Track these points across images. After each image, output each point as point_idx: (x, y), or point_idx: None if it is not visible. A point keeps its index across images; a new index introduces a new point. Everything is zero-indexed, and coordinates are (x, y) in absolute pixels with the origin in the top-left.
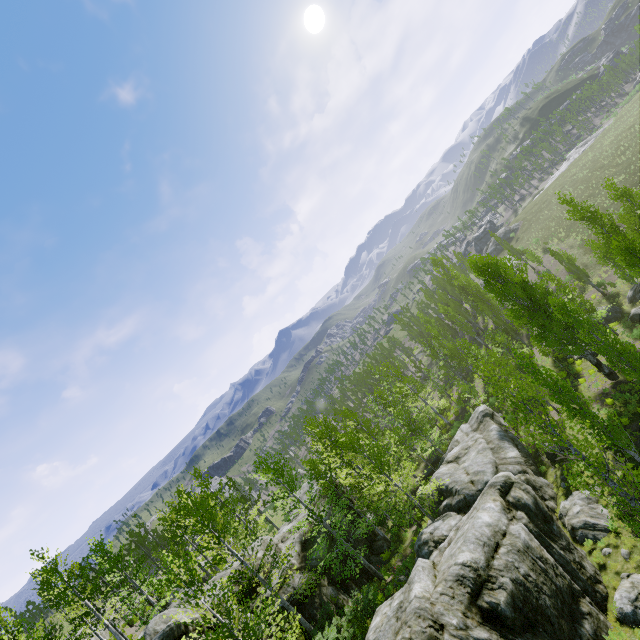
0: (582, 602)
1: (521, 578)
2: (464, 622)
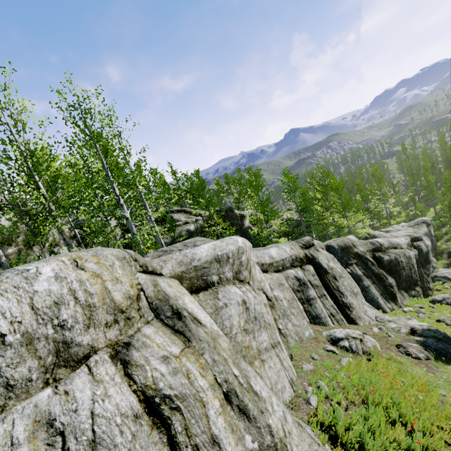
0: (417, 287)
1: (399, 260)
2: (365, 252)
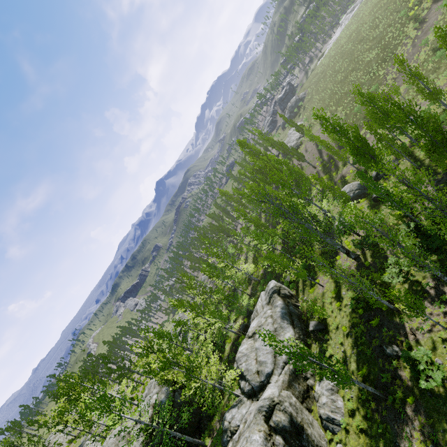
0: None
1: None
2: None
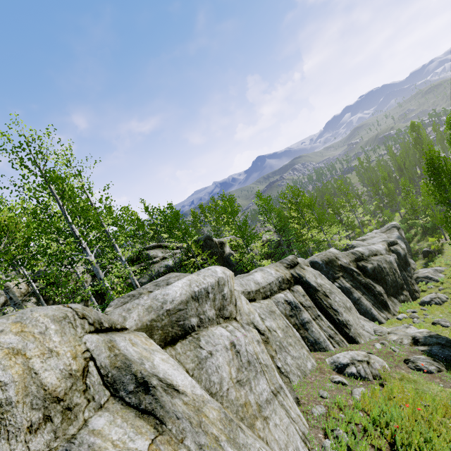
0: (405, 291)
1: (382, 266)
2: (349, 263)
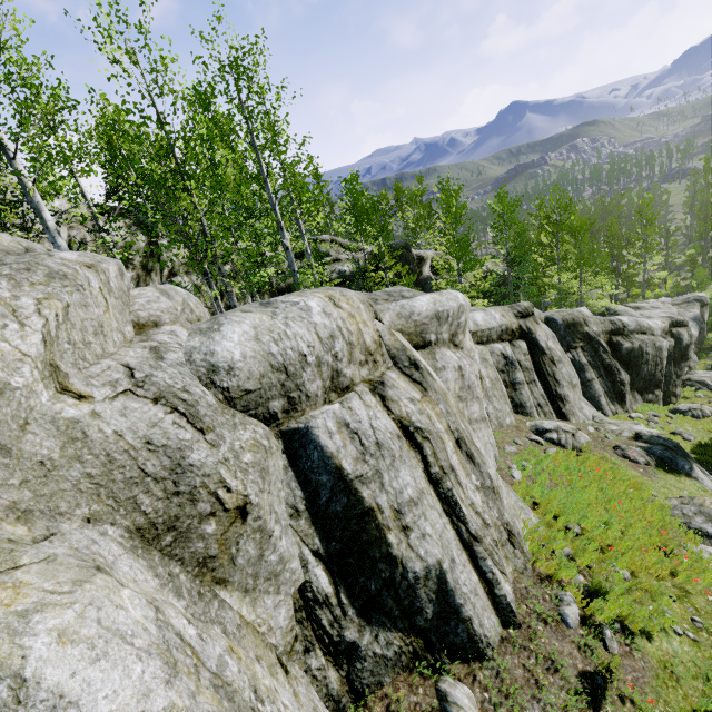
0: (658, 391)
1: (644, 350)
2: (599, 334)
